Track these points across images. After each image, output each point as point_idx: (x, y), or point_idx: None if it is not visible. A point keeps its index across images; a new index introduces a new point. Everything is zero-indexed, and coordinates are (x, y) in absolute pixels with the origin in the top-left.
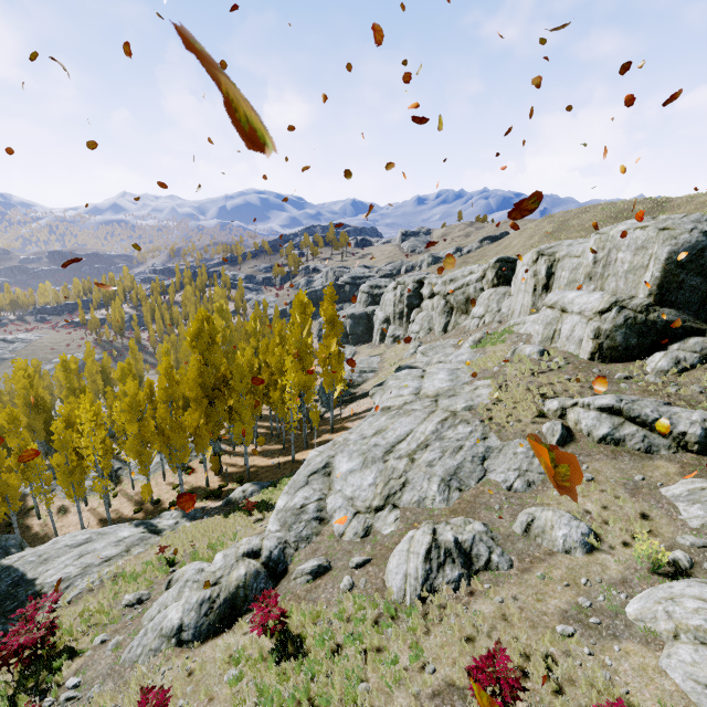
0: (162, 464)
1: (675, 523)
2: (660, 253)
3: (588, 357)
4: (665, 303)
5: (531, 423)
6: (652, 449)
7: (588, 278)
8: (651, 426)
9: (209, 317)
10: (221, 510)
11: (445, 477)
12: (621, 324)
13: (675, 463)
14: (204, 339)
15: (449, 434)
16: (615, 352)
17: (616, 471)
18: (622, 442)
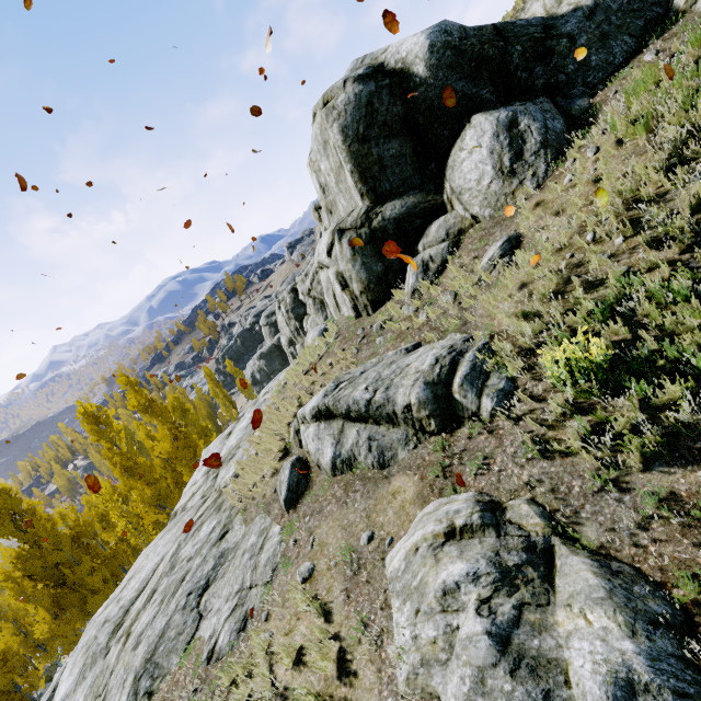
0: None
1: (381, 676)
2: (334, 138)
3: (354, 315)
4: (384, 197)
5: (271, 476)
6: (385, 456)
7: (329, 214)
8: (372, 416)
9: None
10: None
11: (139, 671)
12: (352, 254)
13: (415, 472)
14: (1, 521)
15: (185, 552)
16: (372, 293)
17: (343, 533)
18: (354, 461)
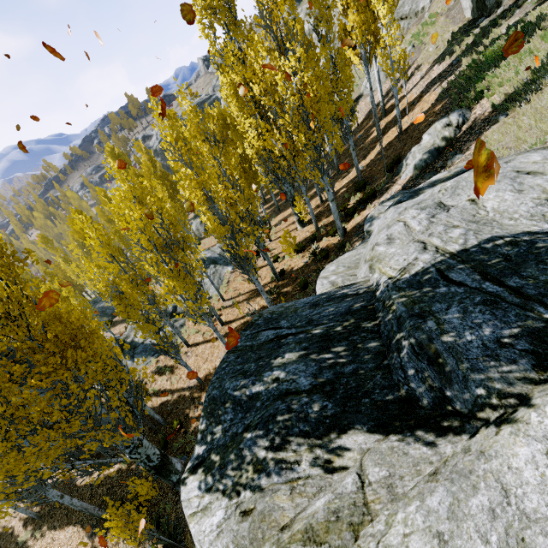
0: None
1: None
2: None
3: None
4: None
5: None
6: None
7: None
8: None
9: None
10: (456, 149)
11: None
12: None
13: None
14: None
15: None
16: None
17: None
18: None
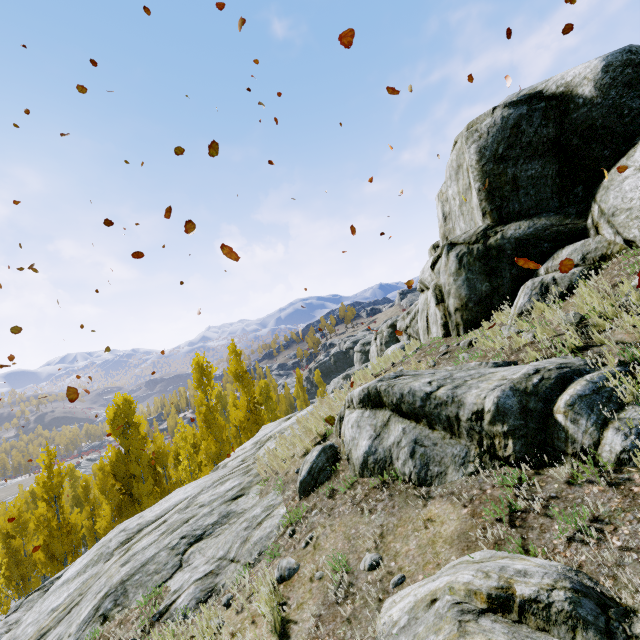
0: None
1: None
2: (469, 159)
3: (442, 333)
4: (509, 217)
5: (300, 456)
6: (429, 470)
7: (444, 240)
8: (426, 416)
9: (126, 400)
10: None
11: (111, 588)
12: (457, 268)
13: (464, 503)
14: (117, 423)
15: (202, 497)
16: (469, 313)
17: (345, 544)
18: (388, 465)
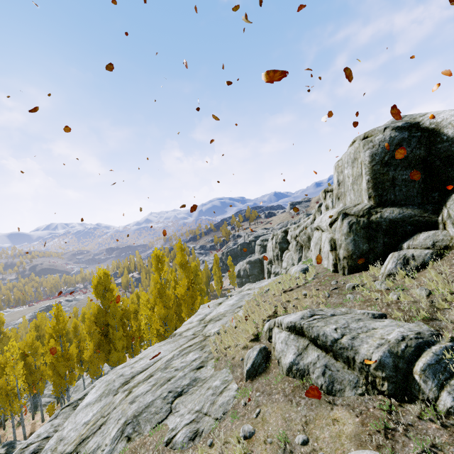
0: (84, 385)
1: None
2: (363, 158)
3: (332, 269)
4: (386, 202)
5: (242, 348)
6: (334, 386)
7: (337, 199)
8: (333, 351)
9: (105, 273)
10: None
11: (128, 419)
12: (348, 231)
13: (357, 414)
14: (99, 289)
15: (175, 363)
16: (352, 261)
17: (283, 423)
18: (306, 374)
